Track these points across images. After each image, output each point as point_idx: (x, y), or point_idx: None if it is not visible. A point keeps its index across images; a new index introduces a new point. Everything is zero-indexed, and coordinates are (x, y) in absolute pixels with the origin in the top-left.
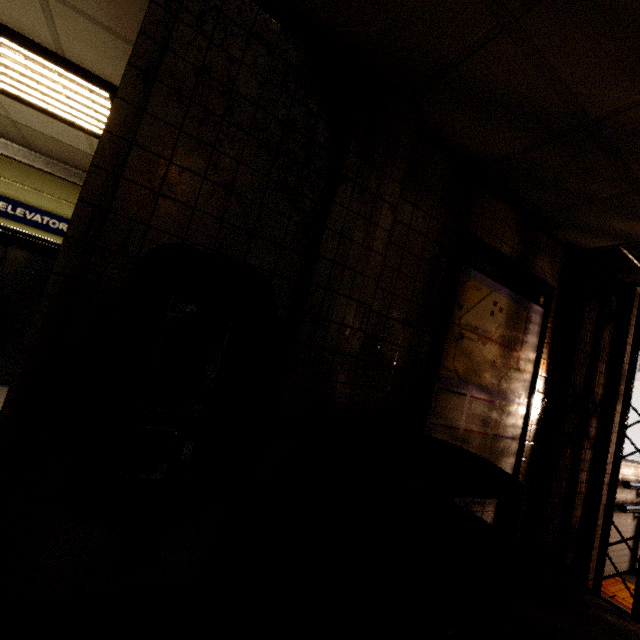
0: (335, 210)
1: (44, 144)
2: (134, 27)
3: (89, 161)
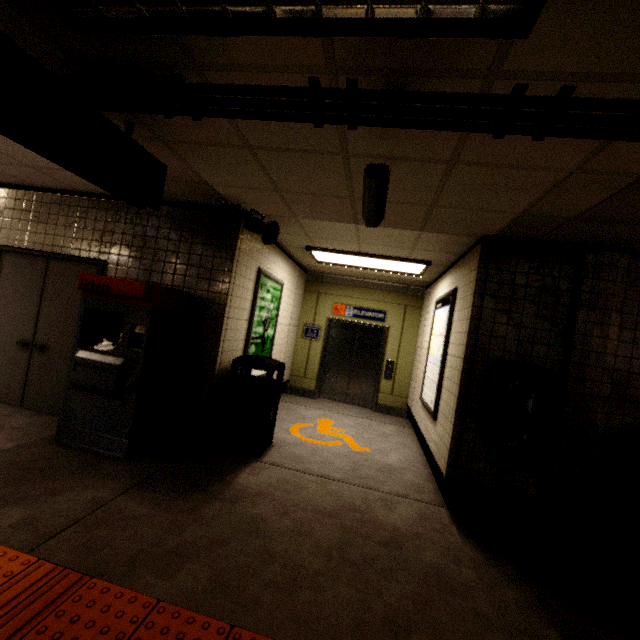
0: (578, 324)
1: (373, 277)
2: (450, 250)
3: (394, 279)
